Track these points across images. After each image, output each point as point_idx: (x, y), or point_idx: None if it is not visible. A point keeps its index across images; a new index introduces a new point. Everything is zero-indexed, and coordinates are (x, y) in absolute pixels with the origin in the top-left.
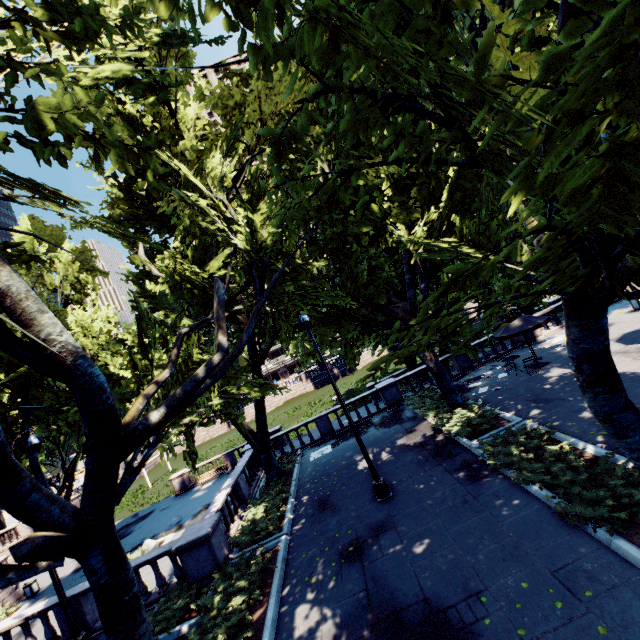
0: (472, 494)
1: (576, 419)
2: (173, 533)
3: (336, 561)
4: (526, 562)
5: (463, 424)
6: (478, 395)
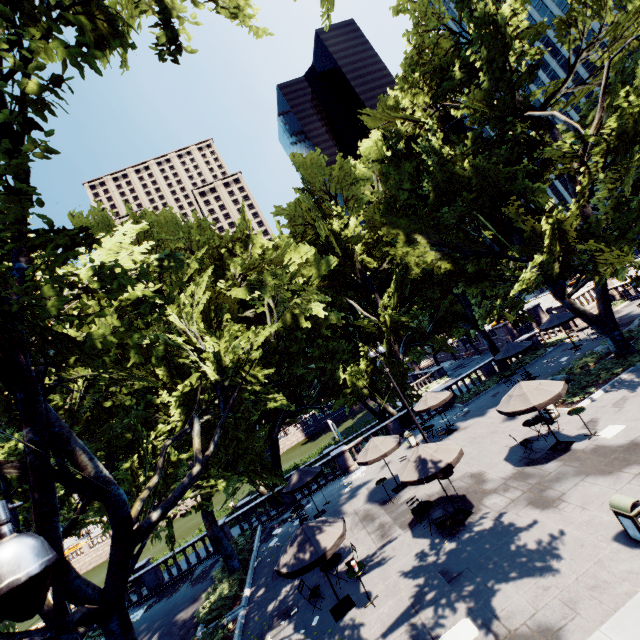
0: None
1: (263, 612)
2: None
3: None
4: None
5: (204, 609)
6: (265, 550)
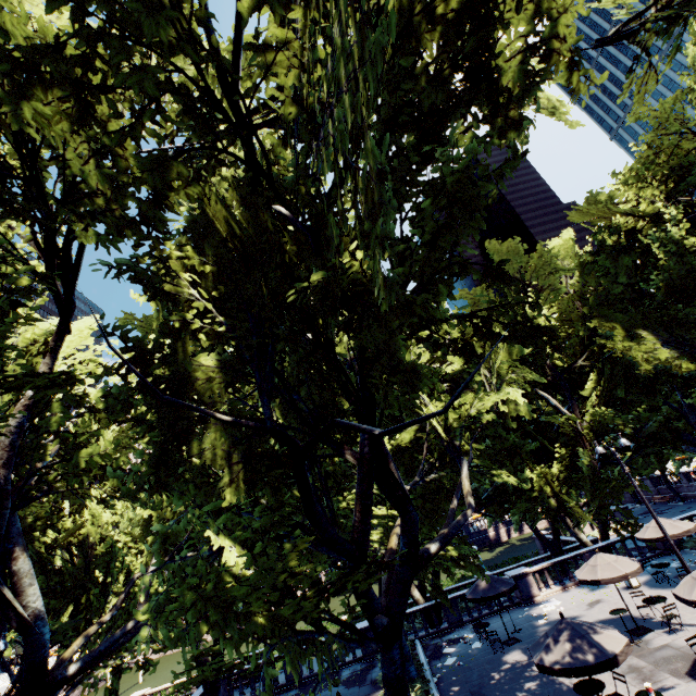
0: None
1: None
2: None
3: None
4: None
5: None
6: (441, 667)
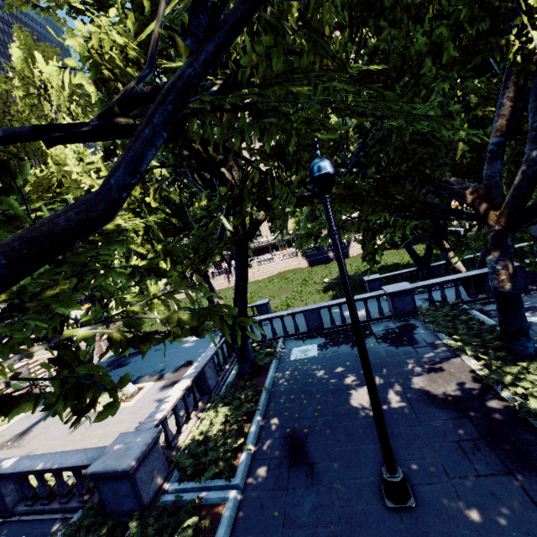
0: None
1: None
2: (153, 382)
3: None
4: None
5: None
6: None
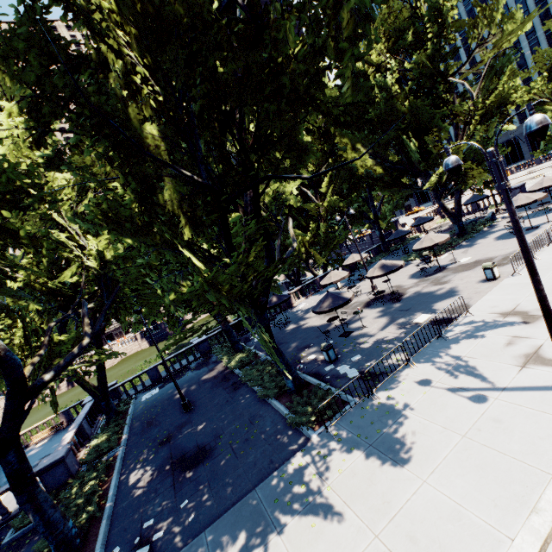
0: (232, 397)
1: (286, 352)
2: None
3: (156, 447)
4: (242, 418)
5: (237, 361)
6: (253, 343)
